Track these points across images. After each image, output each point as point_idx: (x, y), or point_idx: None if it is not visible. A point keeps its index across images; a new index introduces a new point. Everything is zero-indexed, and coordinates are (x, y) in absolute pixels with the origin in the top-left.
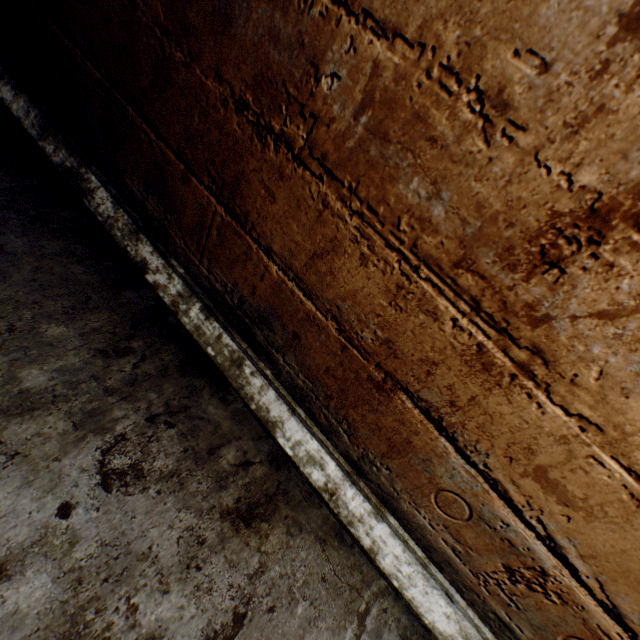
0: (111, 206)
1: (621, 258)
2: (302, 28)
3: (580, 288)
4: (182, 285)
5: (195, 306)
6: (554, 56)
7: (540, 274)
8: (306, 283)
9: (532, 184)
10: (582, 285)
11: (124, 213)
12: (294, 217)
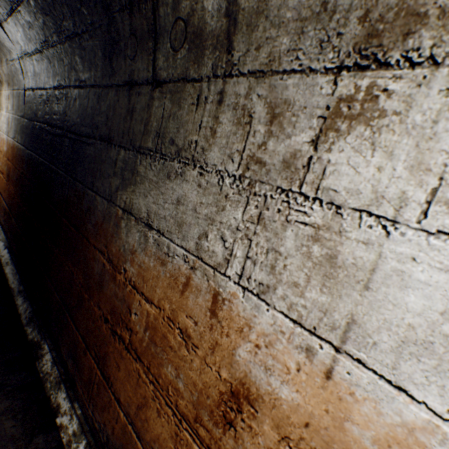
0: (51, 364)
1: (252, 422)
2: (124, 293)
3: (246, 441)
4: (77, 424)
5: (82, 443)
6: (197, 319)
7: (228, 429)
8: (137, 426)
9: (208, 374)
10: (246, 439)
11: (56, 368)
12: (128, 380)
